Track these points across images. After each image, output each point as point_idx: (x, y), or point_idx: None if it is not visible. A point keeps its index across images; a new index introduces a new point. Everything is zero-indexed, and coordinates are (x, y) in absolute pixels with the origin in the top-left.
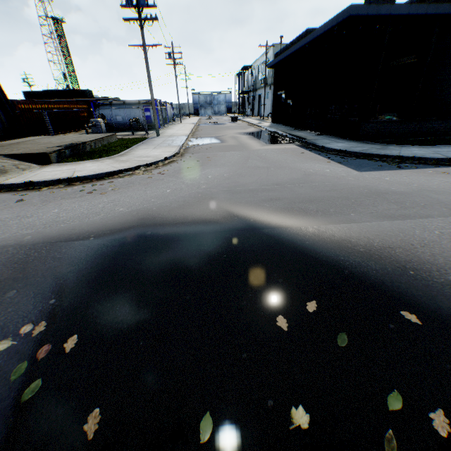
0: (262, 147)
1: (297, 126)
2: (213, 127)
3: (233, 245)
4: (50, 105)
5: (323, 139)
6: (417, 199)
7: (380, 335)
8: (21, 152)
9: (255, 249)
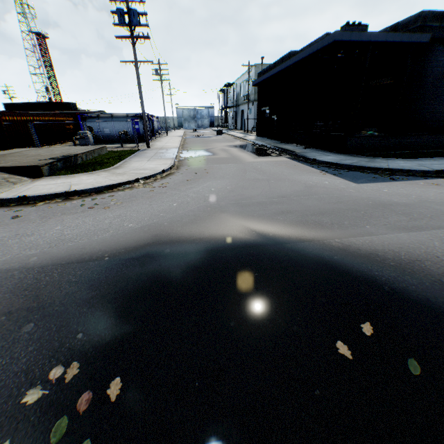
0: (255, 160)
1: (283, 139)
2: (201, 139)
3: (261, 262)
4: (35, 117)
5: (312, 152)
6: (422, 210)
7: None
8: (10, 165)
9: (285, 265)
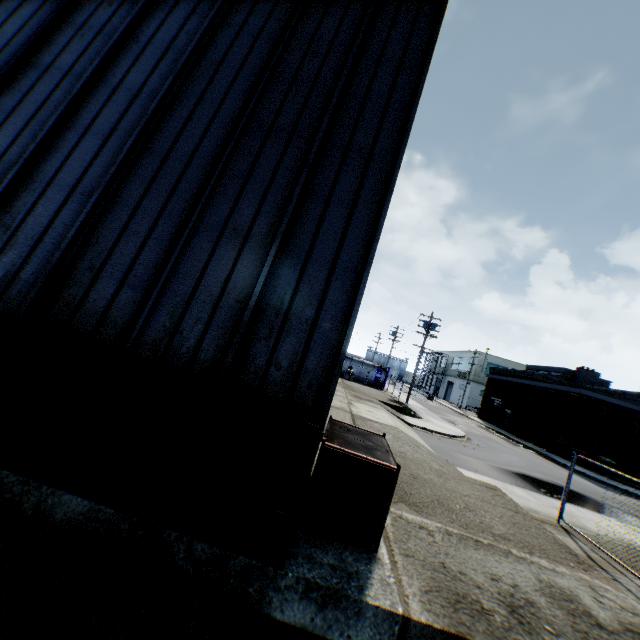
0: (513, 447)
1: (517, 435)
2: (424, 403)
3: (573, 493)
4: None
5: (556, 457)
6: None
7: (637, 523)
8: (385, 401)
9: (583, 497)
